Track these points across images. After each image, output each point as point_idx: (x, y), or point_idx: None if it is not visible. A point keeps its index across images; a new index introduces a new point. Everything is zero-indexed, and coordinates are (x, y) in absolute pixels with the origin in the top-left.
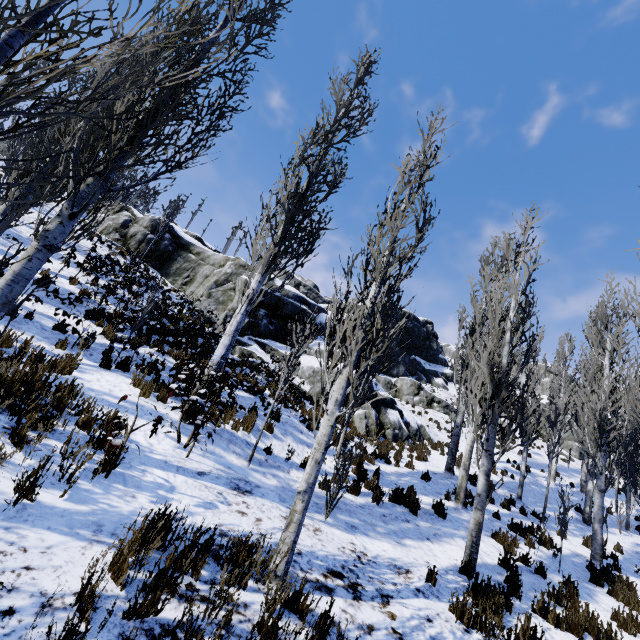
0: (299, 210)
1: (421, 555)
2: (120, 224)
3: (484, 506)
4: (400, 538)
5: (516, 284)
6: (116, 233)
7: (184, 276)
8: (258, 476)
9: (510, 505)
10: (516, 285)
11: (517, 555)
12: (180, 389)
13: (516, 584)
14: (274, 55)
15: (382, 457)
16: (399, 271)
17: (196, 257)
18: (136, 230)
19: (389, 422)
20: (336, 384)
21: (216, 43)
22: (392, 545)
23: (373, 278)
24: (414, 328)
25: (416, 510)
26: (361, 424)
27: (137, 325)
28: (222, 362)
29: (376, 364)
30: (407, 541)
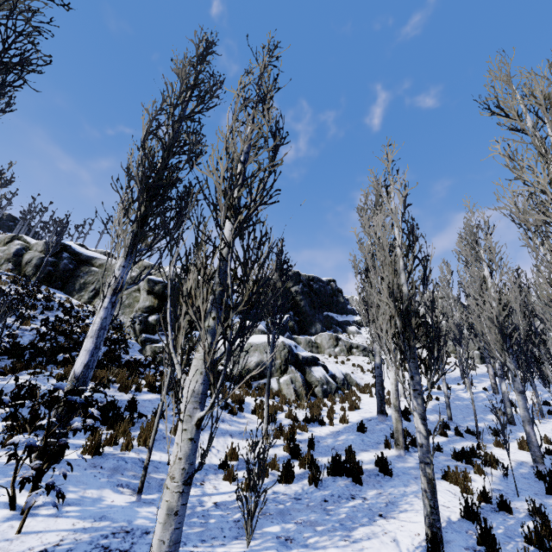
0: (160, 185)
1: (378, 548)
2: (12, 254)
3: (430, 457)
4: (348, 530)
5: (394, 213)
6: (9, 263)
7: (90, 290)
8: (152, 511)
9: (446, 431)
10: (394, 213)
11: (474, 492)
12: (18, 426)
13: (493, 547)
14: (69, 2)
15: (315, 420)
16: (250, 194)
17: (100, 269)
18: (31, 256)
19: (316, 380)
20: (191, 369)
21: (2, 5)
22: (340, 549)
23: (219, 210)
24: (320, 288)
25: (359, 478)
26: (289, 390)
27: (17, 352)
28: (87, 372)
29: (240, 323)
30: (357, 532)
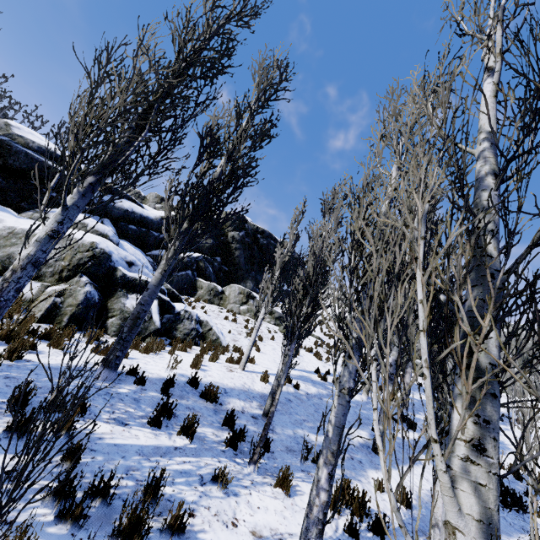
0: None
1: None
2: None
3: None
4: None
5: None
6: None
7: None
8: None
9: (196, 428)
10: None
11: None
12: None
13: None
14: None
15: None
16: None
17: None
18: None
19: (119, 308)
20: None
21: None
22: None
23: None
24: (269, 246)
25: None
26: (44, 303)
27: None
28: None
29: None
30: None
